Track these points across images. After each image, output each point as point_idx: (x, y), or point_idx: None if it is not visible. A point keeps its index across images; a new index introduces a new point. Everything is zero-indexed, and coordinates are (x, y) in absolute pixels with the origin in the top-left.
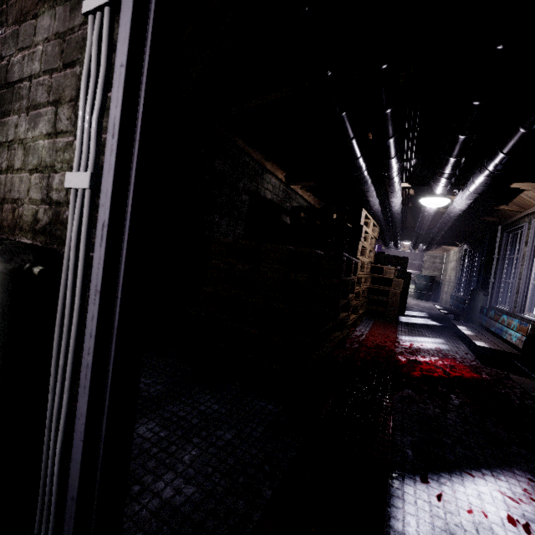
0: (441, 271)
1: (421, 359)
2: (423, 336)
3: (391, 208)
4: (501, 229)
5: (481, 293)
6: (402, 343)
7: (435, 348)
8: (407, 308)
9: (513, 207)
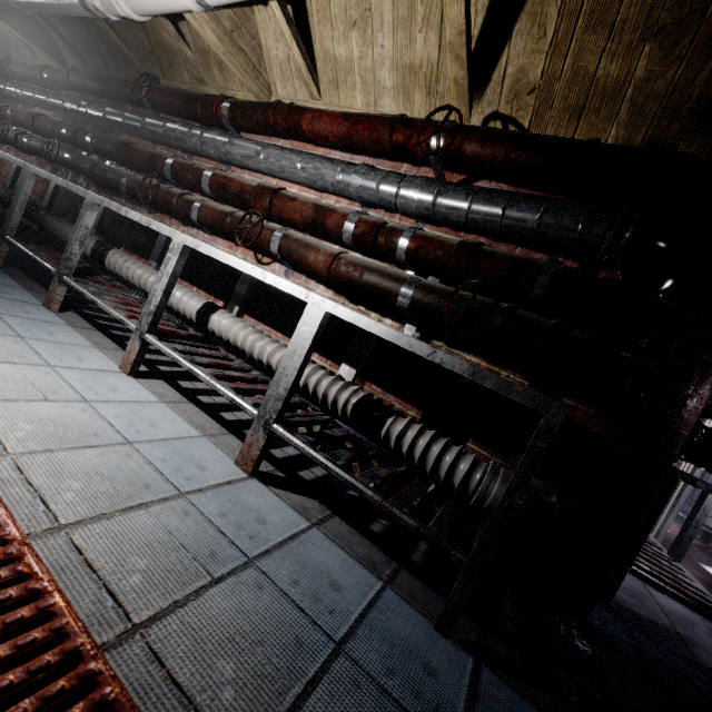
0: None
1: None
2: None
3: None
4: None
5: None
6: None
7: None
8: None
9: None
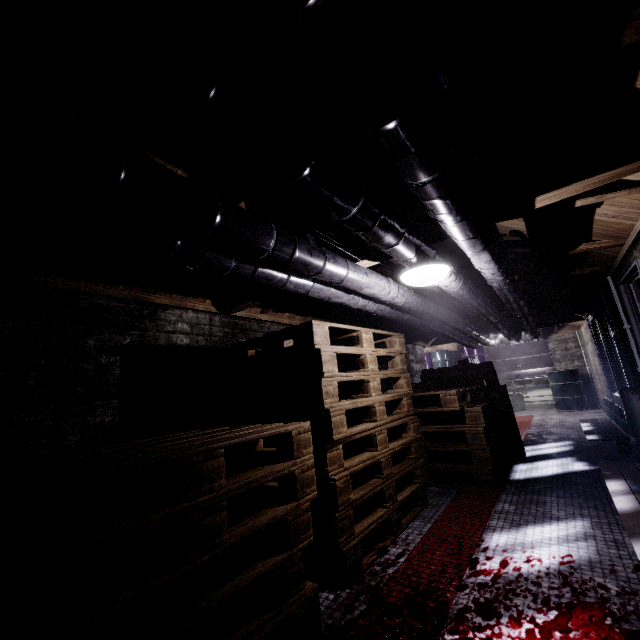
0: (583, 358)
1: (505, 637)
2: (543, 520)
3: (393, 303)
4: (614, 280)
5: (635, 398)
6: (481, 567)
7: (558, 563)
8: (539, 436)
9: (602, 242)
